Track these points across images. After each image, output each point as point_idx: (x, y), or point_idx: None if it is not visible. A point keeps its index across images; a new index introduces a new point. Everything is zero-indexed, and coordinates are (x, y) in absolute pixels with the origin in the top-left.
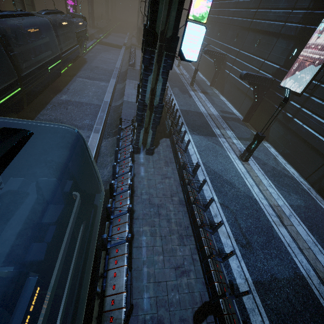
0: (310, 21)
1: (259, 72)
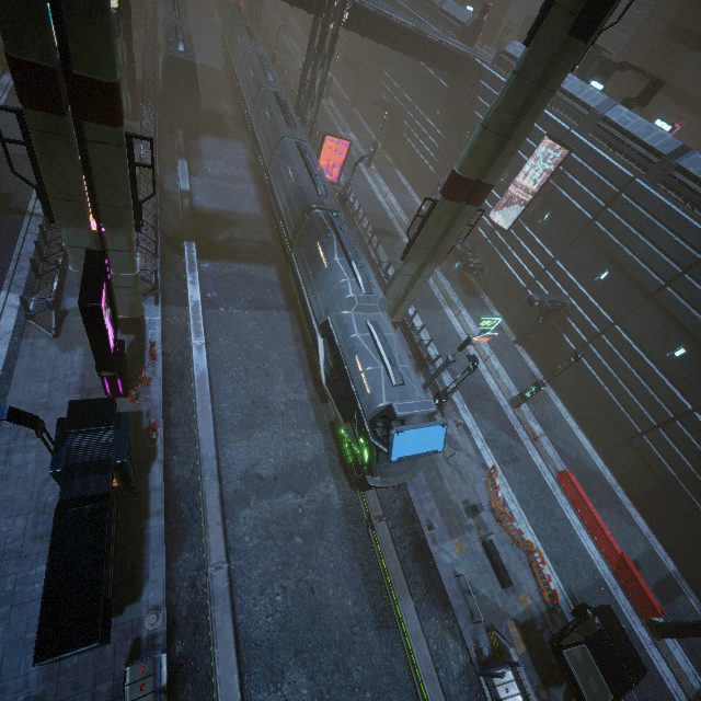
0: None
1: None
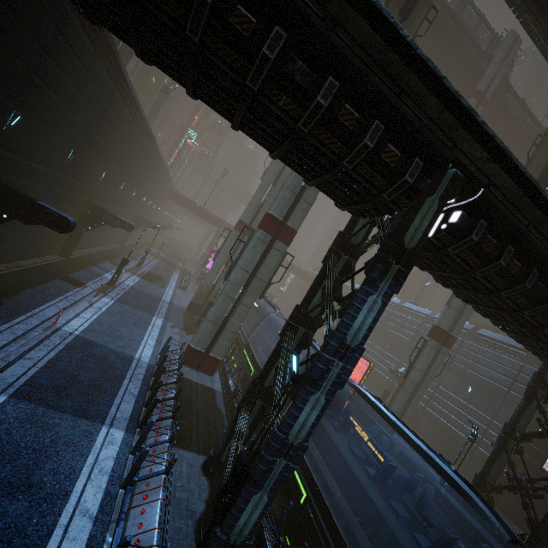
0: (547, 406)
1: (488, 431)
